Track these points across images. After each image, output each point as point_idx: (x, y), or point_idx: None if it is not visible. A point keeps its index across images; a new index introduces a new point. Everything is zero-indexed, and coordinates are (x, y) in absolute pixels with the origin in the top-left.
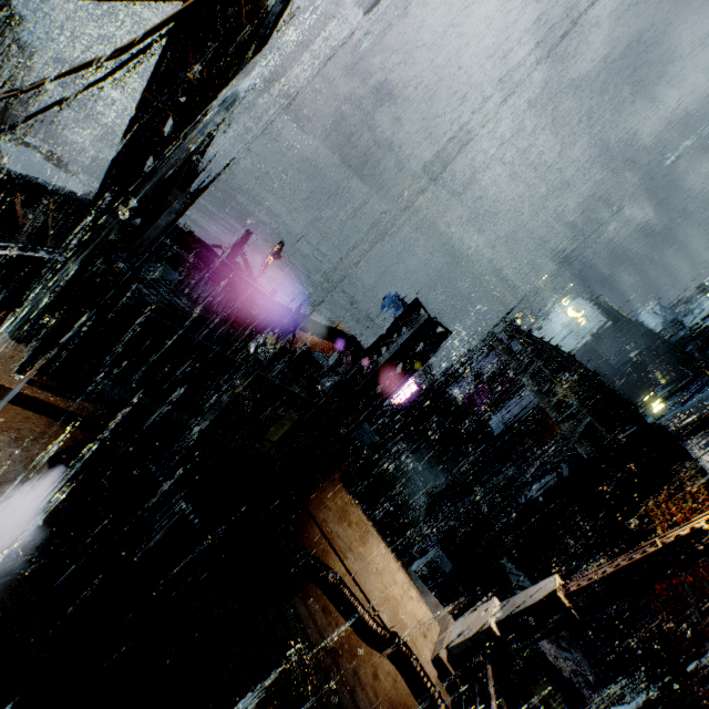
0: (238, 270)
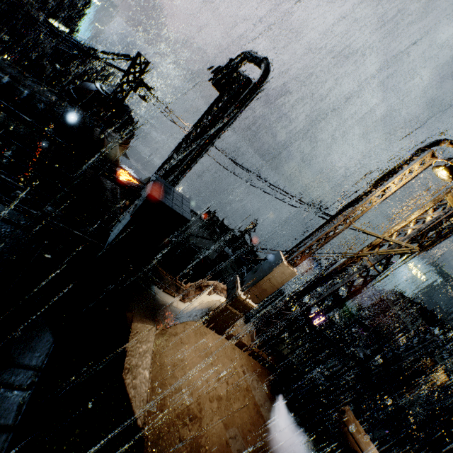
0: (245, 244)
